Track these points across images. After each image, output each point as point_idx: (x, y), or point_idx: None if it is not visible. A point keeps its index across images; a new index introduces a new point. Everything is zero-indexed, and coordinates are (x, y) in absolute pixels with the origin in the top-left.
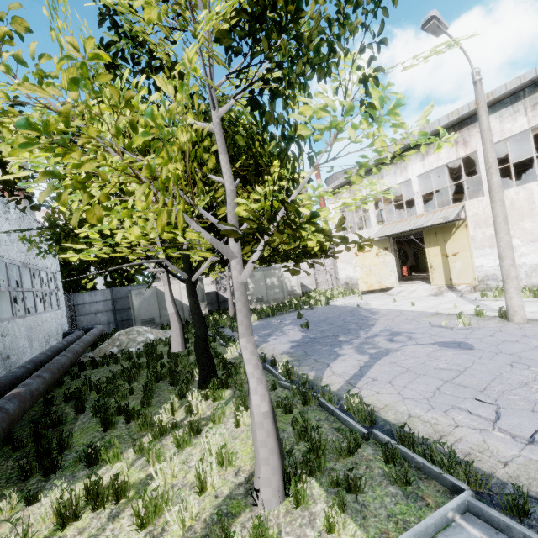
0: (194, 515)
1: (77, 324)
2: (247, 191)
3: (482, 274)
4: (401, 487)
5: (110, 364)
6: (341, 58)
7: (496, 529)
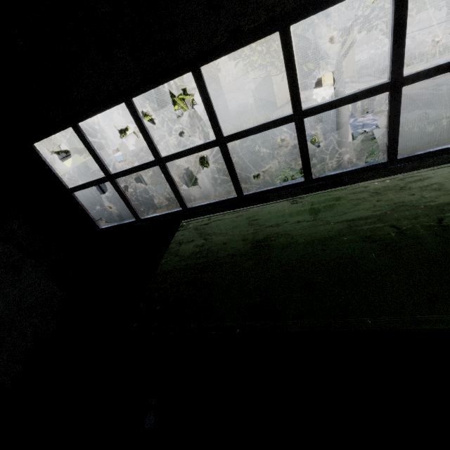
0: None
1: None
2: None
3: (359, 66)
4: None
5: None
6: None
7: None
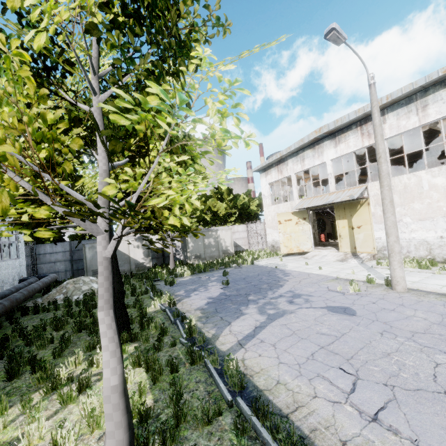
0: None
1: (38, 271)
2: (134, 170)
3: (380, 245)
4: None
5: (50, 310)
6: (193, 54)
7: None
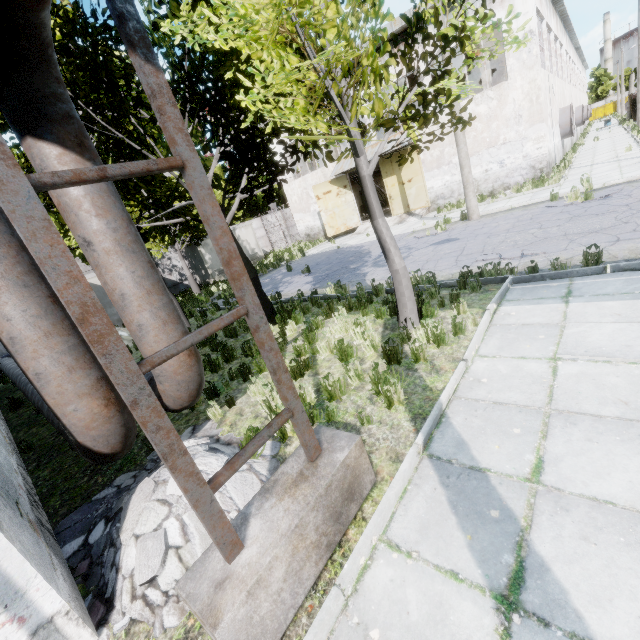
0: (377, 344)
1: None
2: None
3: (433, 195)
4: (476, 292)
5: None
6: None
7: (528, 282)
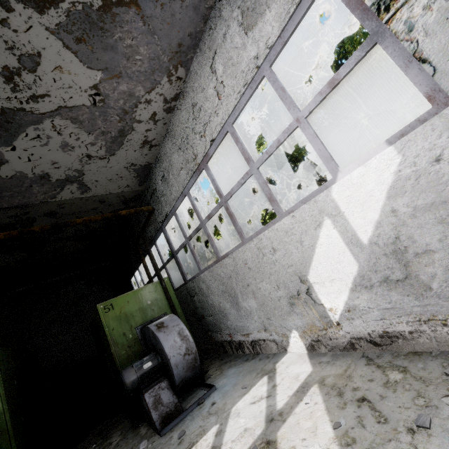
0: None
1: None
2: None
3: None
4: None
5: None
6: None
7: None
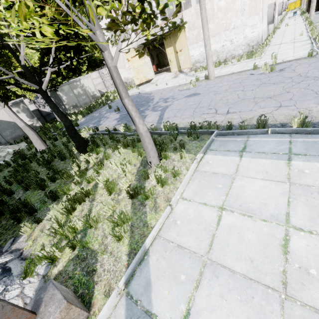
0: (130, 180)
1: None
2: None
3: (194, 60)
4: (196, 140)
5: None
6: None
7: (225, 136)
